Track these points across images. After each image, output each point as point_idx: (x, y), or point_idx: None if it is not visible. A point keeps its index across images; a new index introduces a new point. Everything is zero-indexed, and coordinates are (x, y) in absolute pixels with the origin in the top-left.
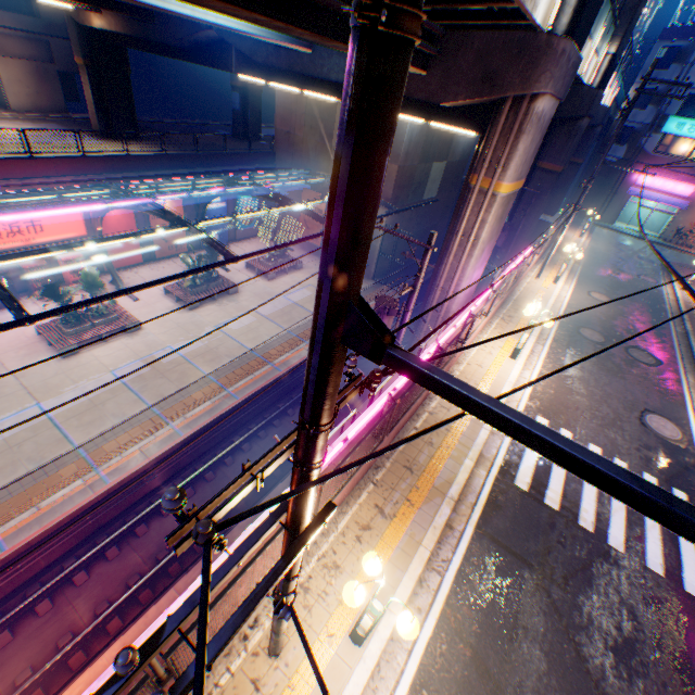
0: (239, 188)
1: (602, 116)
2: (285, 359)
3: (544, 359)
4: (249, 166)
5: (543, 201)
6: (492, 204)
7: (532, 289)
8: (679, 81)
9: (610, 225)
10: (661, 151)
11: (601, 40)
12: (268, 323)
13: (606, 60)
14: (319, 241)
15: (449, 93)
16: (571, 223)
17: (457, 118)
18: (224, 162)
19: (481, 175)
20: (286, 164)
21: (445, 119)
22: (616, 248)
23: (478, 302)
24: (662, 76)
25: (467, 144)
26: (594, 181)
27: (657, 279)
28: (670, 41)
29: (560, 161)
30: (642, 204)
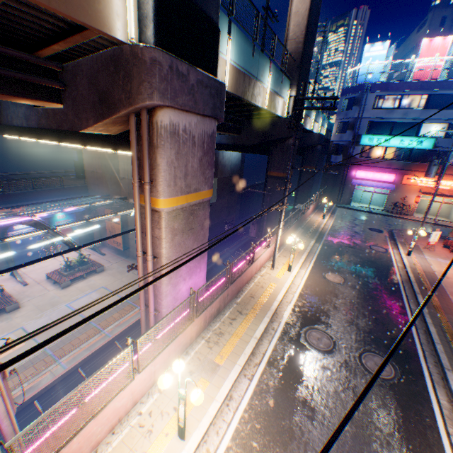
0: (2, 219)
1: (317, 139)
2: (14, 395)
3: (244, 413)
4: (60, 197)
5: (280, 198)
6: (159, 220)
7: (264, 282)
8: (360, 115)
9: (348, 205)
10: (365, 155)
11: (277, 85)
12: (29, 341)
13: (291, 100)
14: (122, 245)
15: (83, 119)
16: (319, 207)
17: (123, 143)
18: (33, 197)
19: (136, 192)
20: (95, 192)
21: (115, 145)
22: (352, 222)
23: (164, 331)
24: (350, 113)
25: (234, 165)
26: (329, 178)
27: (386, 247)
28: (348, 95)
29: (282, 169)
30: (364, 189)
